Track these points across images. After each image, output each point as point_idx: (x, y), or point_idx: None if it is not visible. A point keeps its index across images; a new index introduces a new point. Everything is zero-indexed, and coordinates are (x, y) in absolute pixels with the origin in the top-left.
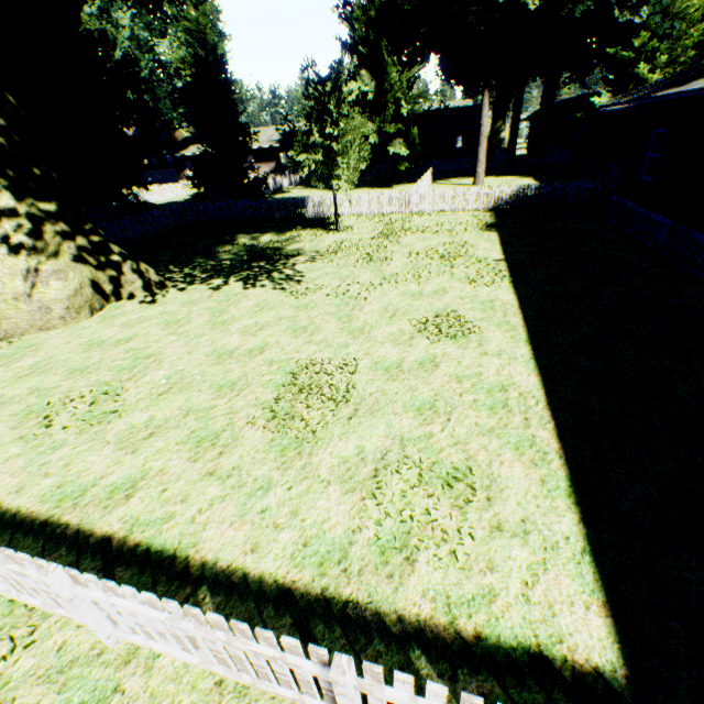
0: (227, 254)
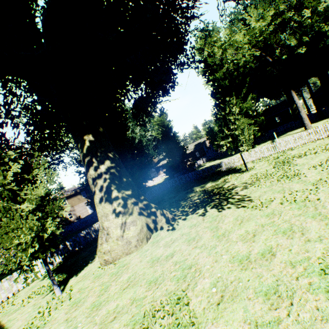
0: (194, 197)
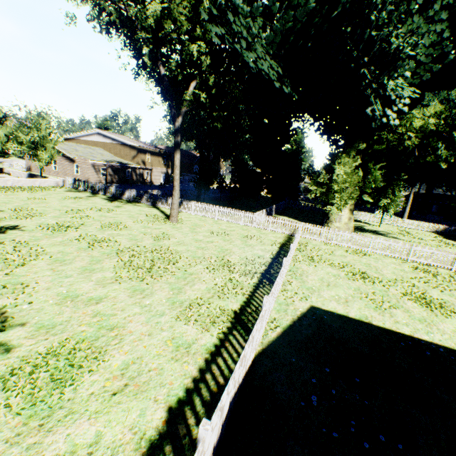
0: None
